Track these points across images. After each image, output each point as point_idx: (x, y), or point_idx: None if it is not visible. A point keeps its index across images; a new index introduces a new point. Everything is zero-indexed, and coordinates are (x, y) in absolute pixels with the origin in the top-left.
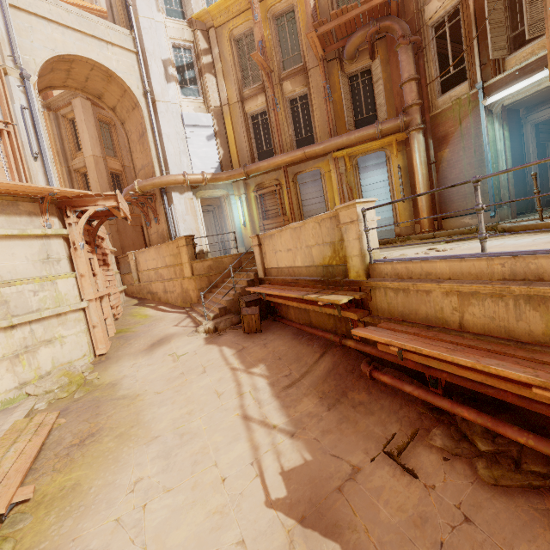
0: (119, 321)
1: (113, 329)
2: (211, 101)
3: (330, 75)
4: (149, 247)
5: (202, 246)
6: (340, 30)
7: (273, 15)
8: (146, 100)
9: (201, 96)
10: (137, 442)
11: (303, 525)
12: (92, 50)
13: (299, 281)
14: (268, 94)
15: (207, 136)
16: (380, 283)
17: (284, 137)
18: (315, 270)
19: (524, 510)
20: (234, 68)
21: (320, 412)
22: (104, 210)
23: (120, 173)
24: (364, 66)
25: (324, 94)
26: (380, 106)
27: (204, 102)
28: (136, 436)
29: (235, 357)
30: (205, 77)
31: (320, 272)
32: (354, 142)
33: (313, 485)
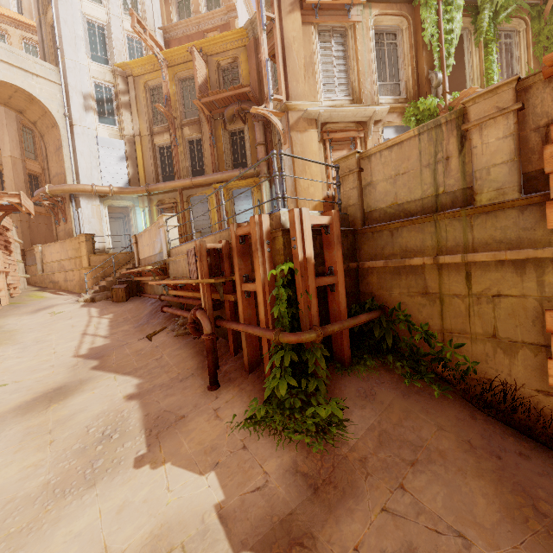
0: (15, 298)
1: (6, 300)
2: (125, 131)
3: (216, 129)
4: (54, 242)
5: (104, 244)
6: (220, 102)
7: (179, 78)
8: (65, 122)
9: (117, 126)
10: (6, 345)
11: (87, 359)
12: (17, 78)
13: (150, 265)
14: (172, 134)
15: (119, 157)
16: (170, 259)
17: (182, 168)
18: (156, 256)
19: (179, 341)
20: (147, 109)
21: (130, 329)
22: (8, 204)
23: (40, 175)
24: (240, 128)
25: (210, 142)
26: (248, 157)
27: (119, 131)
28: (6, 343)
29: (97, 312)
30: (122, 112)
31: (158, 258)
32: (226, 179)
33: (102, 349)
